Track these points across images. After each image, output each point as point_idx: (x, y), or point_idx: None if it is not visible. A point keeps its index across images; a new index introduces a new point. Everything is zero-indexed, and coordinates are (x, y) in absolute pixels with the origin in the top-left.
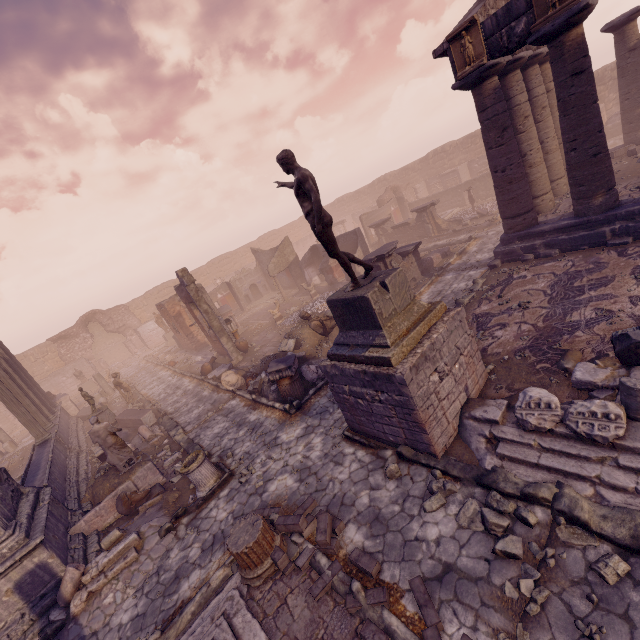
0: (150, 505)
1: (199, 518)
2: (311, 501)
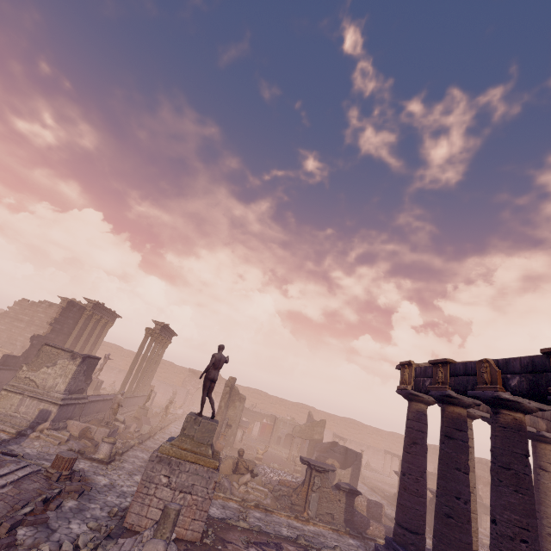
0: (85, 442)
1: (79, 459)
2: (91, 486)
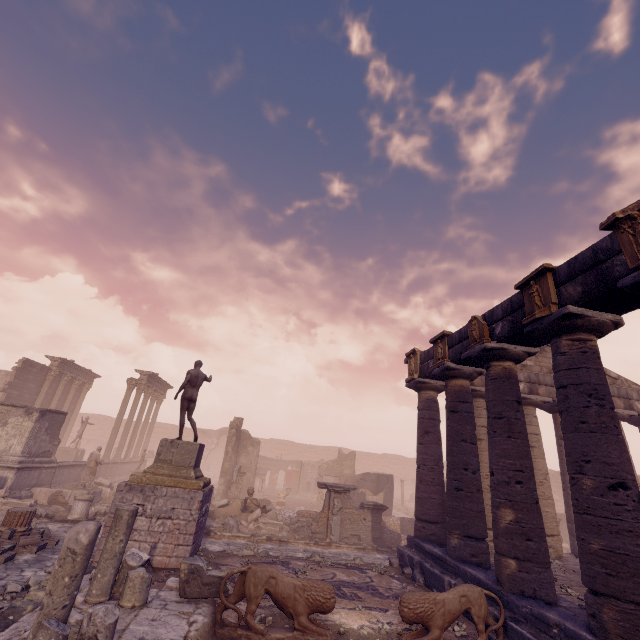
0: (57, 508)
1: (47, 523)
2: (56, 540)
